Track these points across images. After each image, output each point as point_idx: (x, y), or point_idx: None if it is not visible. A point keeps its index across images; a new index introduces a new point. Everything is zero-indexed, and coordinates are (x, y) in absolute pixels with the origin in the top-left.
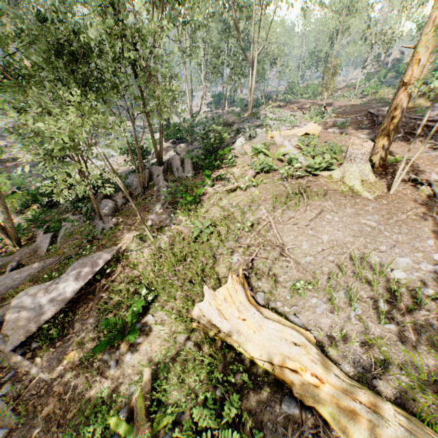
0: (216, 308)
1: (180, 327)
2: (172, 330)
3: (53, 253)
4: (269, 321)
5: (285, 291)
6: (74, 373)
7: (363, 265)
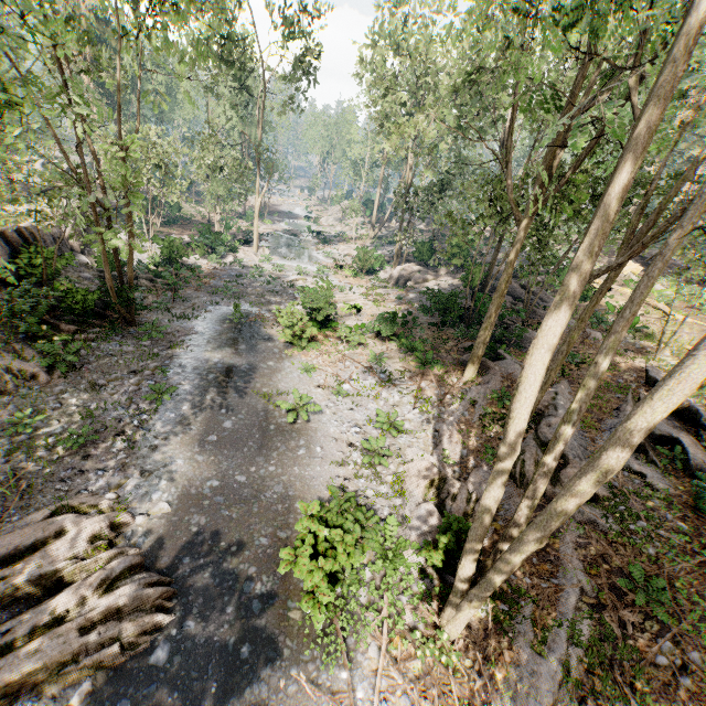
0: None
1: None
2: None
3: None
4: None
5: None
6: None
7: None
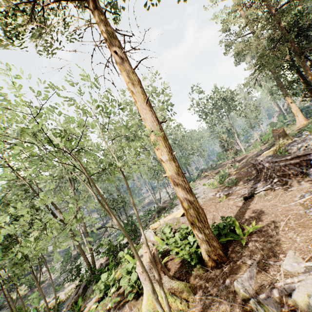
0: None
1: None
2: None
3: None
4: None
5: None
6: None
7: None
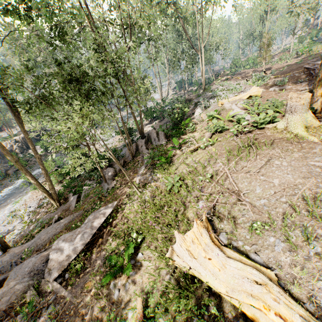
0: (186, 249)
1: (162, 263)
2: (157, 266)
3: (78, 208)
4: (231, 261)
5: (244, 232)
6: (92, 298)
7: (316, 204)
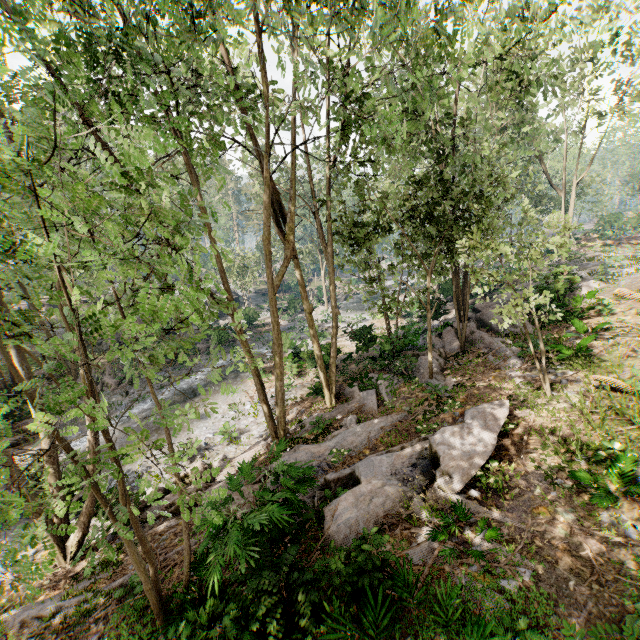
0: None
1: None
2: None
3: (392, 410)
4: None
5: None
6: (568, 530)
7: None
